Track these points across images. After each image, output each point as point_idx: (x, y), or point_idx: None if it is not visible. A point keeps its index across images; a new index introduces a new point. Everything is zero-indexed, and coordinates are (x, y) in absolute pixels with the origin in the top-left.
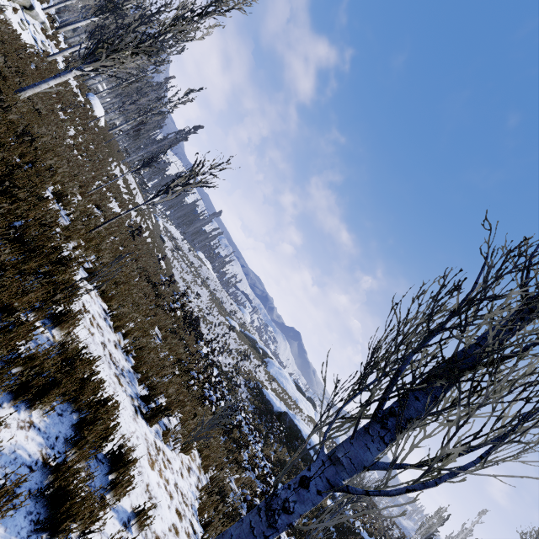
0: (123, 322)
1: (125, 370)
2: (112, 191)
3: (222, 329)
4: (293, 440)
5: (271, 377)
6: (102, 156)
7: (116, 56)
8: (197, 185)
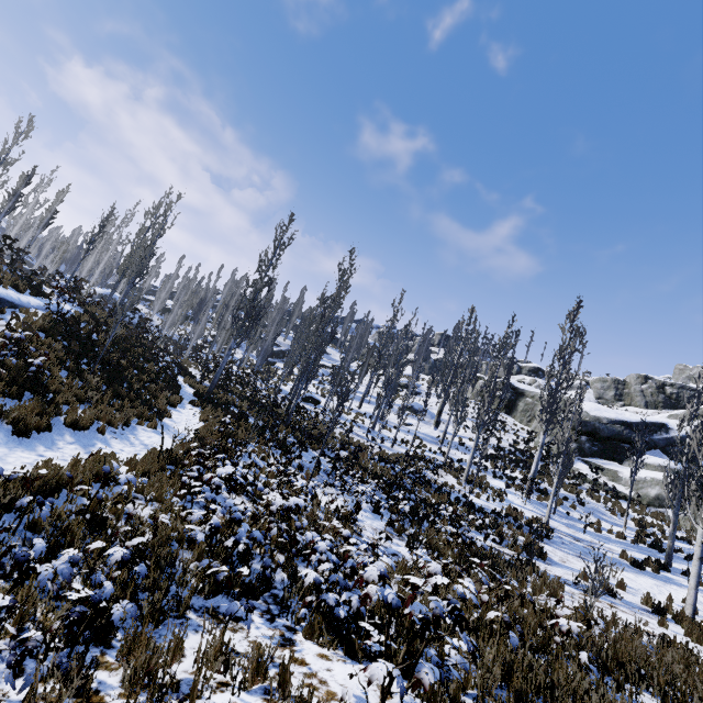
0: None
1: None
2: None
3: None
4: None
5: None
6: None
7: None
8: None
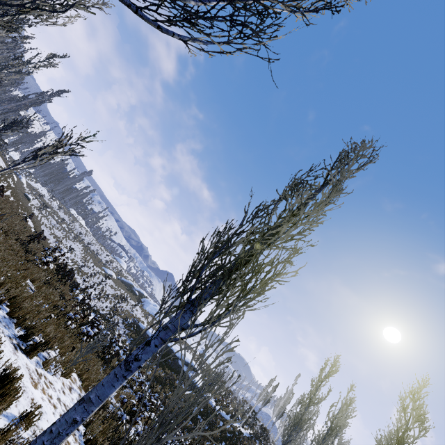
0: None
1: (1, 316)
2: None
3: (99, 278)
4: (167, 359)
5: (147, 313)
6: None
7: None
8: (66, 154)
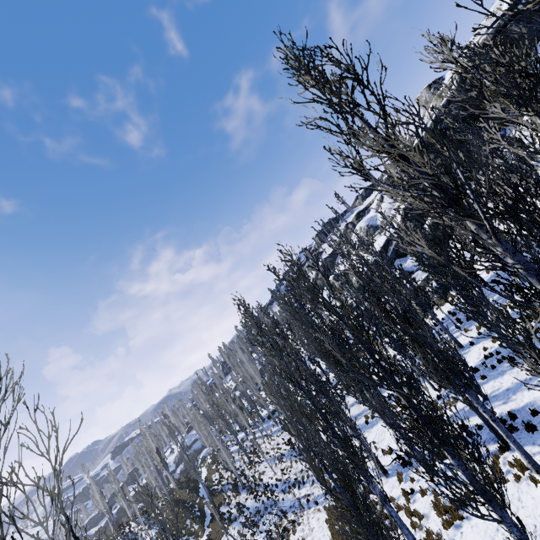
0: None
1: None
2: None
3: None
4: None
5: None
6: None
7: None
8: None
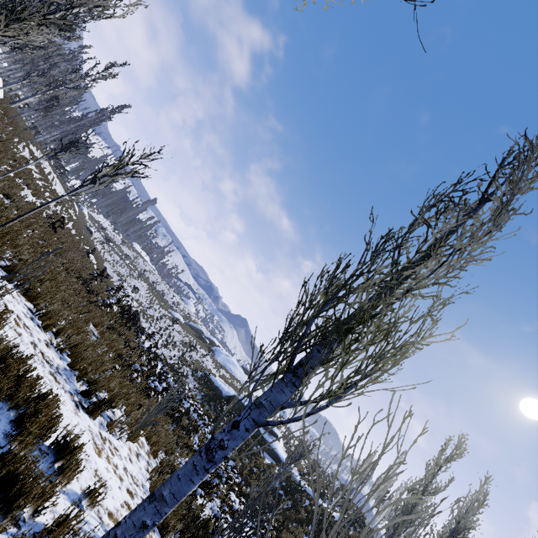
0: (53, 321)
1: (61, 368)
2: (22, 177)
3: (165, 322)
4: None
5: (219, 365)
6: (5, 135)
7: (19, 25)
8: (127, 176)
